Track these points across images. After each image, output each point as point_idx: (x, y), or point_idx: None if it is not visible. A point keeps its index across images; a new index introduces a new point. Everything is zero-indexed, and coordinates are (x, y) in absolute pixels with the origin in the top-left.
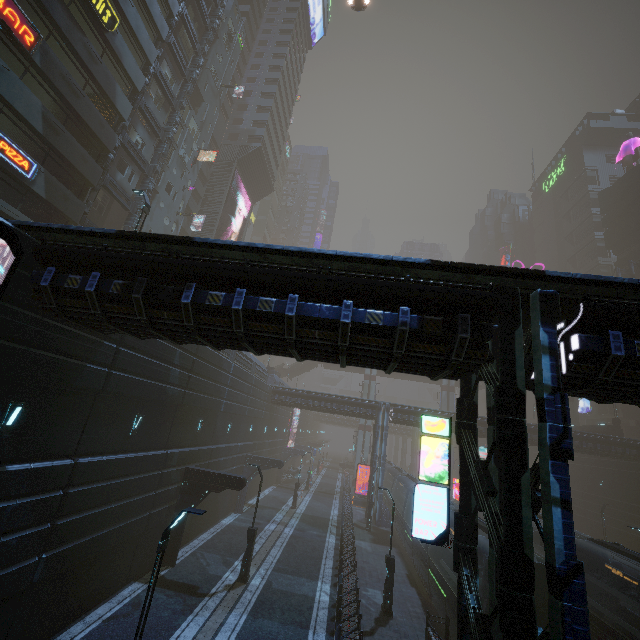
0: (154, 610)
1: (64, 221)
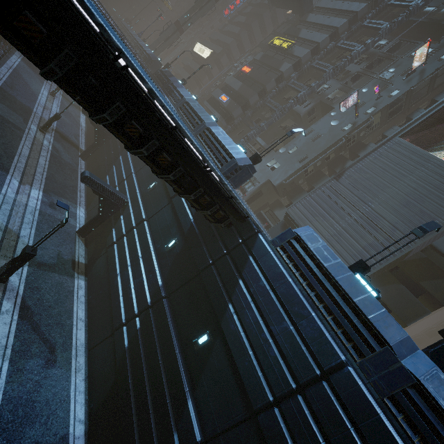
0: (69, 133)
1: (231, 115)
